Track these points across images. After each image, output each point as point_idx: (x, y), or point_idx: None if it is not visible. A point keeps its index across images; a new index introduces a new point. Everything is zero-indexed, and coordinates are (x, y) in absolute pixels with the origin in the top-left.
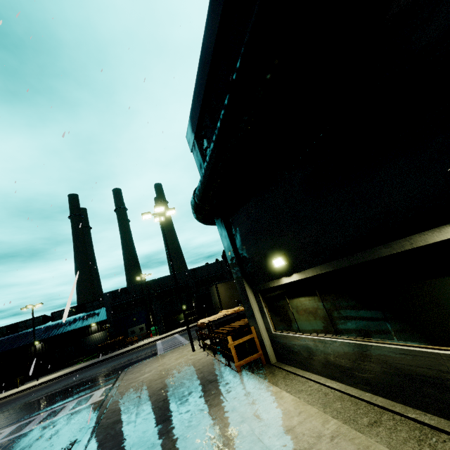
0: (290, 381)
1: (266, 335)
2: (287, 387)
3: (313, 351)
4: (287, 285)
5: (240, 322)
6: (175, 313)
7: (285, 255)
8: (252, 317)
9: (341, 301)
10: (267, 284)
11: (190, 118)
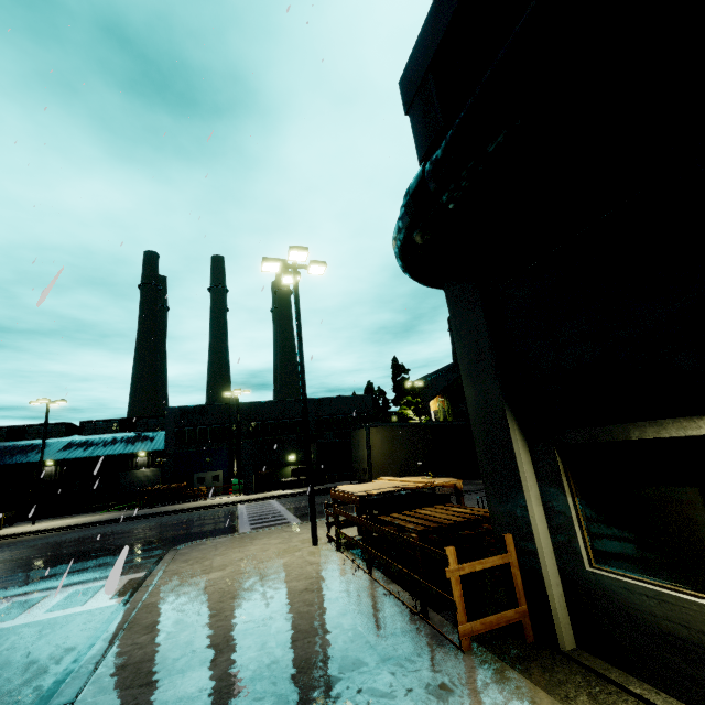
0: None
1: (553, 566)
2: None
3: None
4: None
5: (442, 511)
6: (276, 465)
7: None
8: (511, 510)
9: None
10: (616, 429)
11: (430, 18)
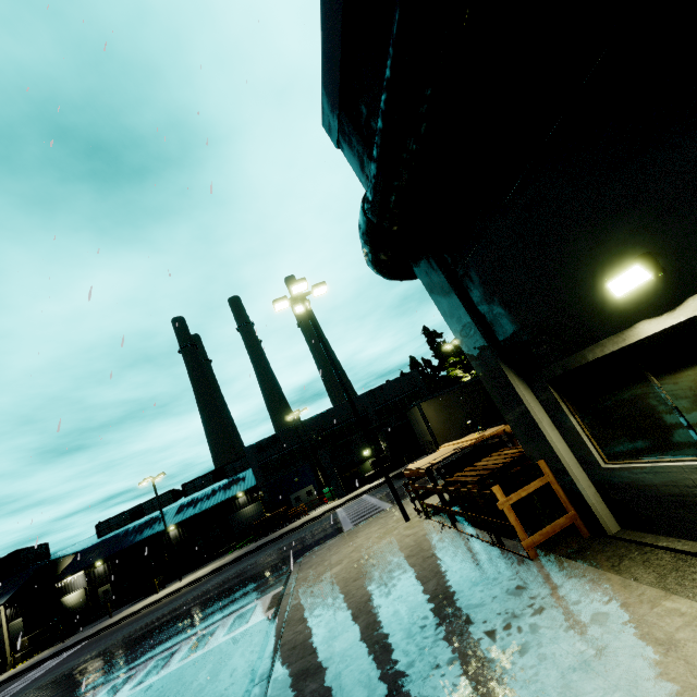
0: None
1: (581, 474)
2: None
3: None
4: (650, 343)
5: (495, 458)
6: (355, 464)
7: (649, 256)
8: (535, 441)
9: None
10: (577, 357)
11: (324, 71)
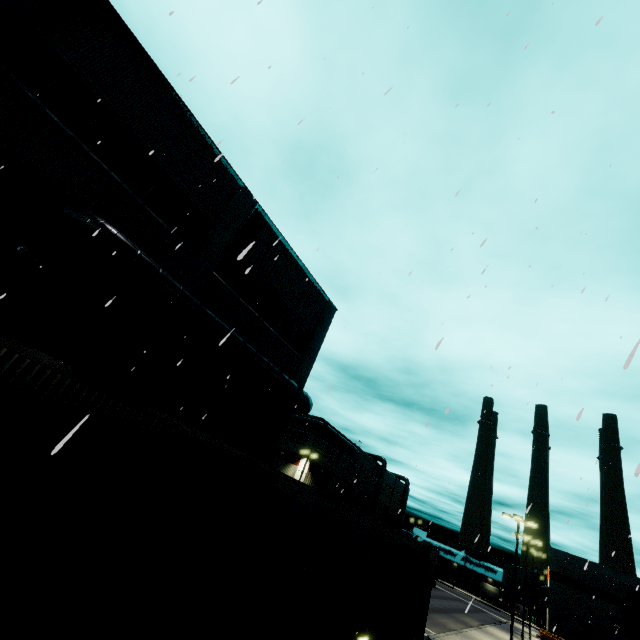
0: None
1: None
2: None
3: None
4: None
5: None
6: None
7: None
8: None
9: None
10: None
11: None
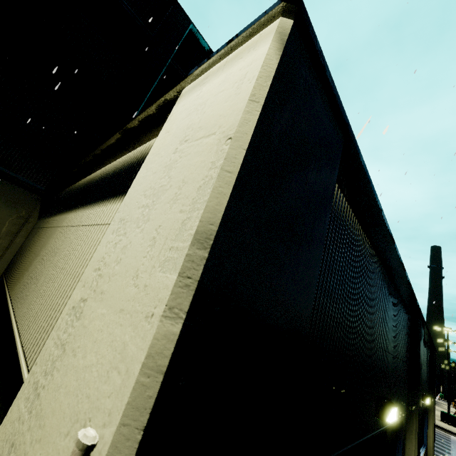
0: None
1: None
2: None
3: None
4: None
5: None
6: None
7: None
8: None
9: None
10: None
11: None
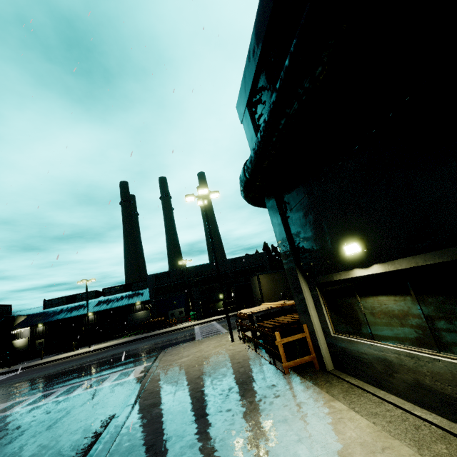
0: (357, 397)
1: (321, 336)
2: (354, 405)
3: (394, 366)
4: (359, 279)
5: (287, 317)
6: (213, 301)
7: (362, 240)
8: (304, 313)
9: (456, 307)
10: (330, 276)
11: (243, 82)
